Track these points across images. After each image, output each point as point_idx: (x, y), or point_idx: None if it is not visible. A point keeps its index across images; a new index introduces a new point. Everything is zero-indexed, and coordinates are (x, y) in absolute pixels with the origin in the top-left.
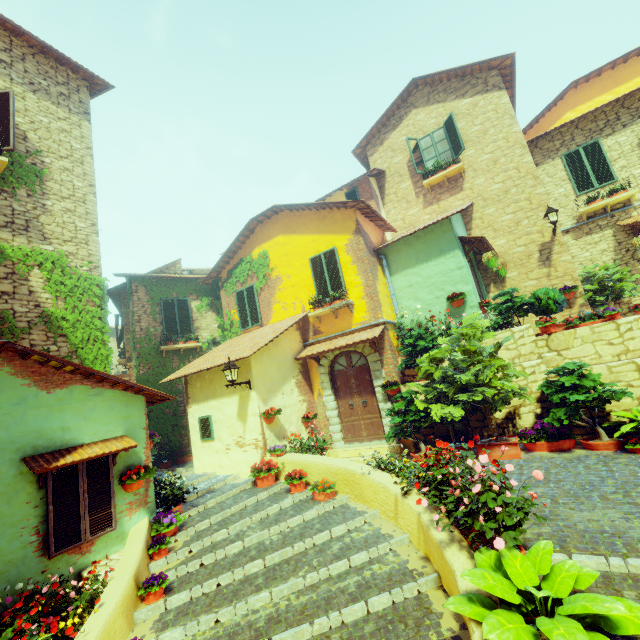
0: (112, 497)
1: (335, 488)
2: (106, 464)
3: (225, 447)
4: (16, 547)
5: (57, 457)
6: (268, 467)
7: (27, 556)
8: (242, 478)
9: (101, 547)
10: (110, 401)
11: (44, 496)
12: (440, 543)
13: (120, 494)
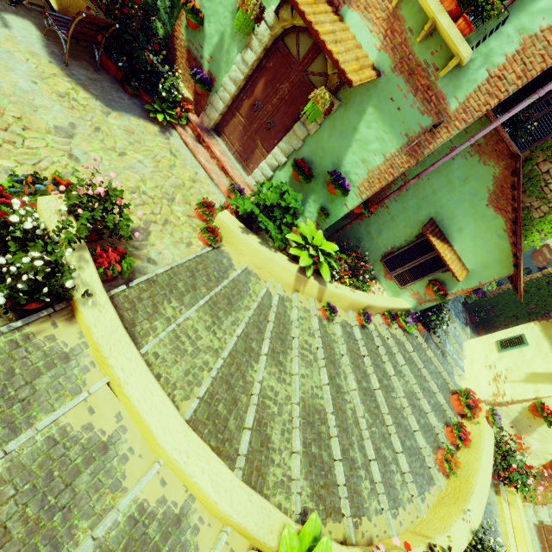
0: (419, 279)
1: (452, 476)
2: (441, 267)
3: (492, 363)
4: (384, 242)
5: (436, 235)
6: (472, 406)
7: (380, 249)
8: (461, 382)
9: (389, 285)
10: (497, 248)
11: (412, 241)
12: (369, 551)
13: (422, 284)
